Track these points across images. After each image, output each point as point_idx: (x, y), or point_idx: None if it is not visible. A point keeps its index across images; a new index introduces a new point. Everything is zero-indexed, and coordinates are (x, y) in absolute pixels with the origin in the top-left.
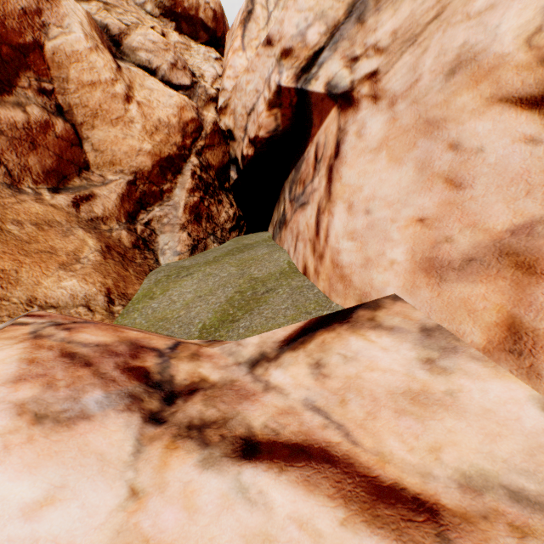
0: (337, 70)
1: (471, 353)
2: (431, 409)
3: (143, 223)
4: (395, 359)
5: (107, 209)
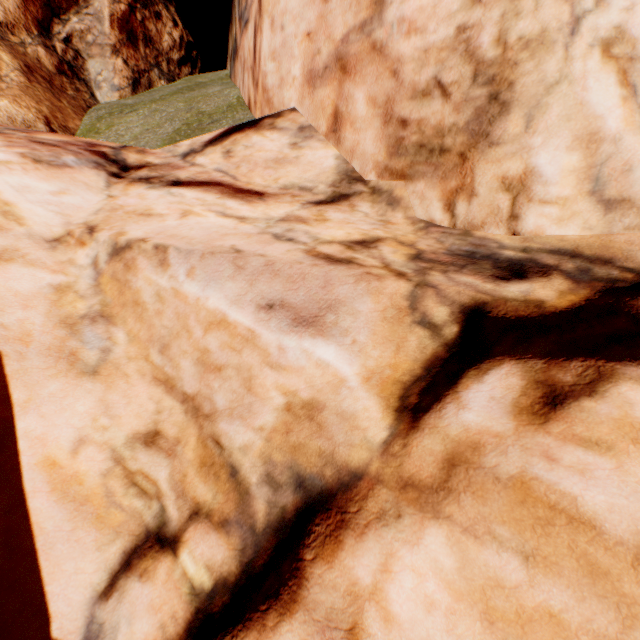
0: None
1: (319, 138)
2: (284, 165)
3: (61, 39)
4: (276, 145)
5: (9, 12)
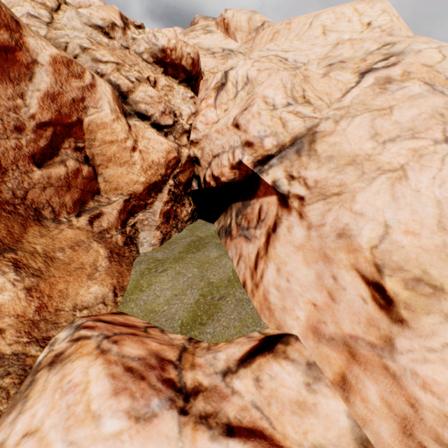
0: (280, 176)
1: (326, 382)
2: (306, 412)
3: (130, 225)
4: (293, 381)
5: (110, 222)
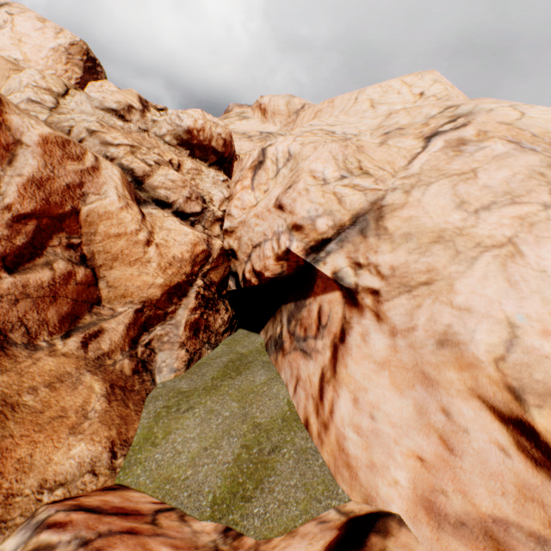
0: (342, 265)
1: None
2: None
3: (144, 343)
4: None
5: (113, 342)
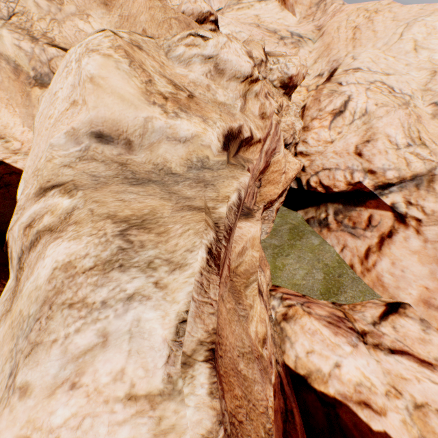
0: (399, 201)
1: (433, 329)
2: (426, 343)
3: None
4: (414, 328)
5: None
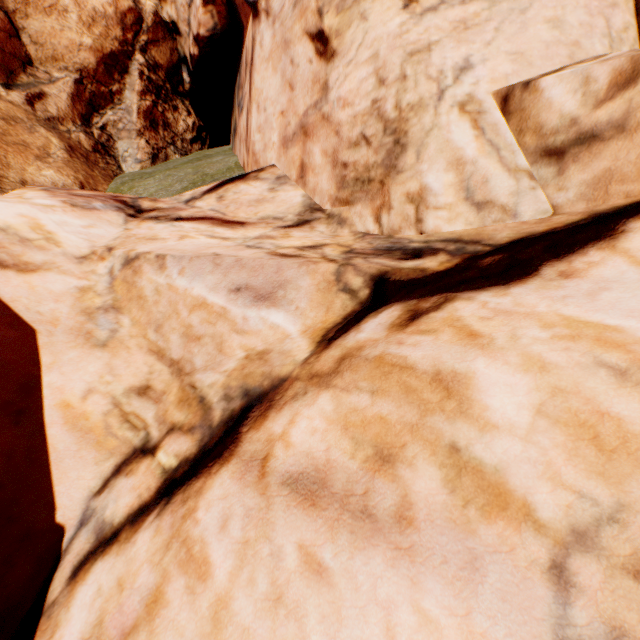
0: None
1: (291, 184)
2: (263, 203)
3: (98, 127)
4: (258, 190)
5: (61, 110)
